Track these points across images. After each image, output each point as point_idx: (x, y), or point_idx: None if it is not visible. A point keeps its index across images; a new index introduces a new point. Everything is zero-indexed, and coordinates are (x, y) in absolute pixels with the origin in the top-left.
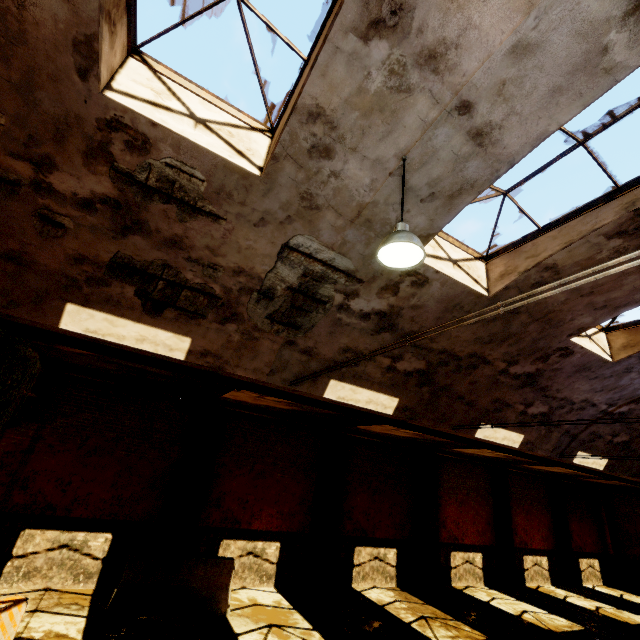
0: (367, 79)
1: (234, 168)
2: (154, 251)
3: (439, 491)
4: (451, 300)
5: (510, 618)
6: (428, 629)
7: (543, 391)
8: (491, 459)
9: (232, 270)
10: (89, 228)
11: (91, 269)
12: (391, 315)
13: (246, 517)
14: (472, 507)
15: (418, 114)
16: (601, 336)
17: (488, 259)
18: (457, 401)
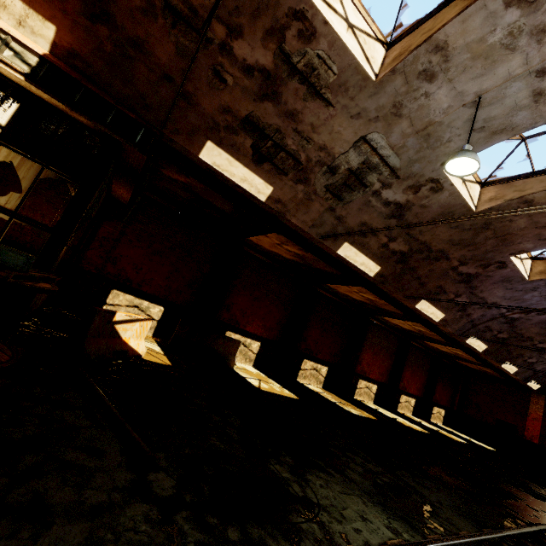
0: (491, 33)
1: (361, 71)
2: (275, 117)
3: (364, 342)
4: (449, 208)
5: (389, 418)
6: (345, 407)
7: (472, 289)
8: (405, 332)
9: (319, 146)
10: (242, 88)
11: (231, 119)
12: (404, 208)
13: (243, 322)
14: (381, 358)
15: (509, 68)
16: (528, 262)
17: (484, 185)
18: (415, 280)
